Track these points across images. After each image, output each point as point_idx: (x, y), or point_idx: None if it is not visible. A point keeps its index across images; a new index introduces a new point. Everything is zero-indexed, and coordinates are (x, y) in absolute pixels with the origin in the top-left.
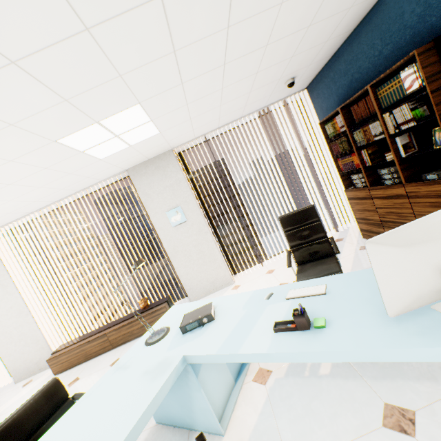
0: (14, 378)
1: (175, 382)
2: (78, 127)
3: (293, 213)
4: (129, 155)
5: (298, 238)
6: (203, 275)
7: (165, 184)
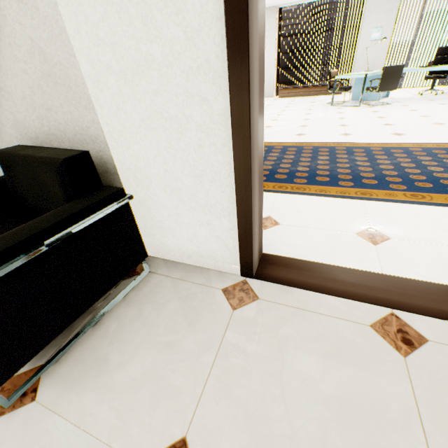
0: None
1: (373, 82)
2: None
3: (447, 47)
4: None
5: (438, 61)
6: None
7: (384, 8)
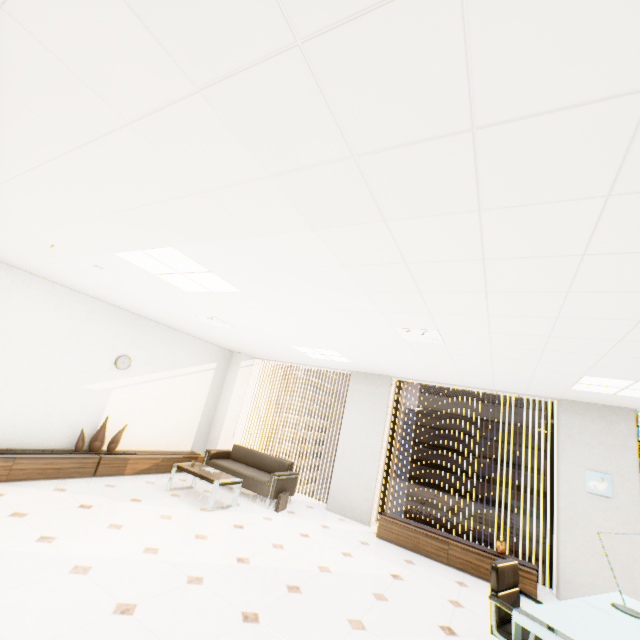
0: (328, 504)
1: None
2: (617, 378)
3: None
4: (592, 395)
5: None
6: (598, 581)
7: (601, 439)
